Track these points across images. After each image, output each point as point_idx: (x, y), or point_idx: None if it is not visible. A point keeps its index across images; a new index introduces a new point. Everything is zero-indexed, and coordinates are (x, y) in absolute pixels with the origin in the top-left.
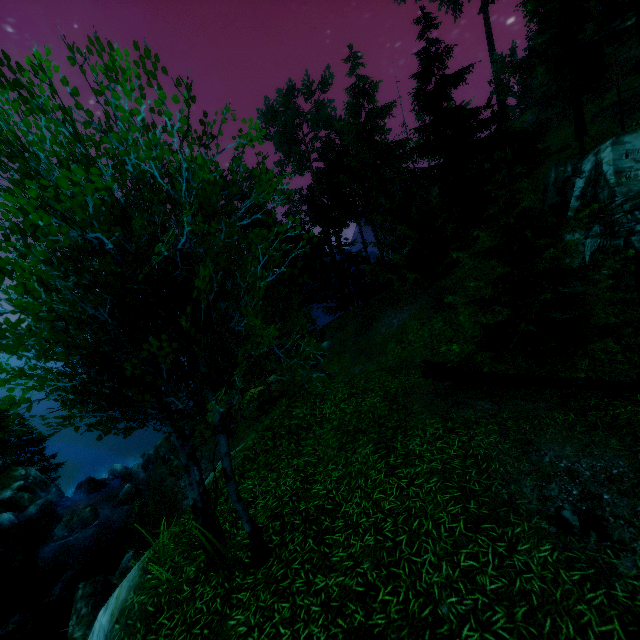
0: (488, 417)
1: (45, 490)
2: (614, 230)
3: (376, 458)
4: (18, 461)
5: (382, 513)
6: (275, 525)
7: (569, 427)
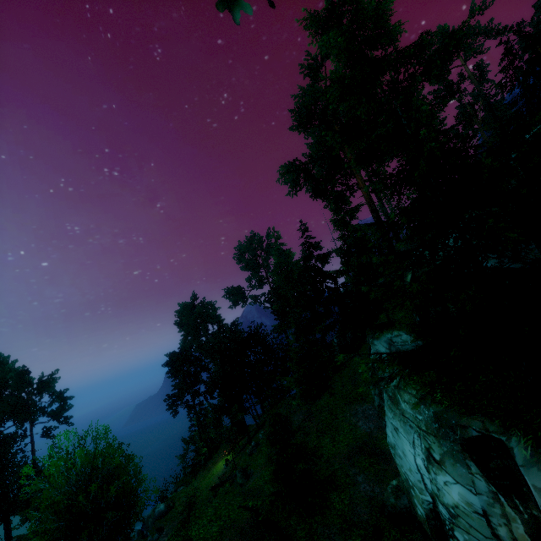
0: None
1: None
2: (382, 396)
3: None
4: None
5: None
6: None
7: None
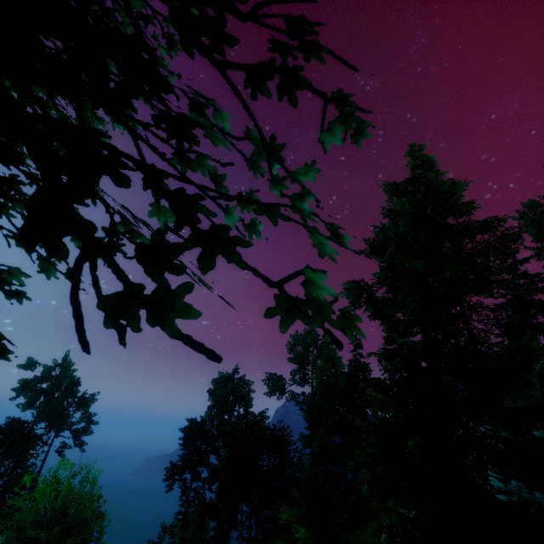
0: None
1: None
2: None
3: None
4: None
5: None
6: None
7: None
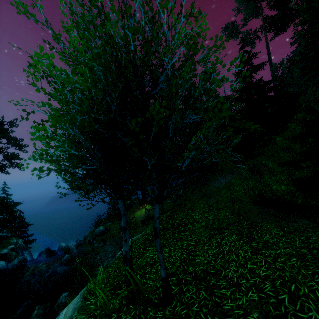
0: (312, 228)
1: (23, 252)
2: None
3: (241, 243)
4: (14, 235)
5: (259, 277)
6: (173, 279)
7: None
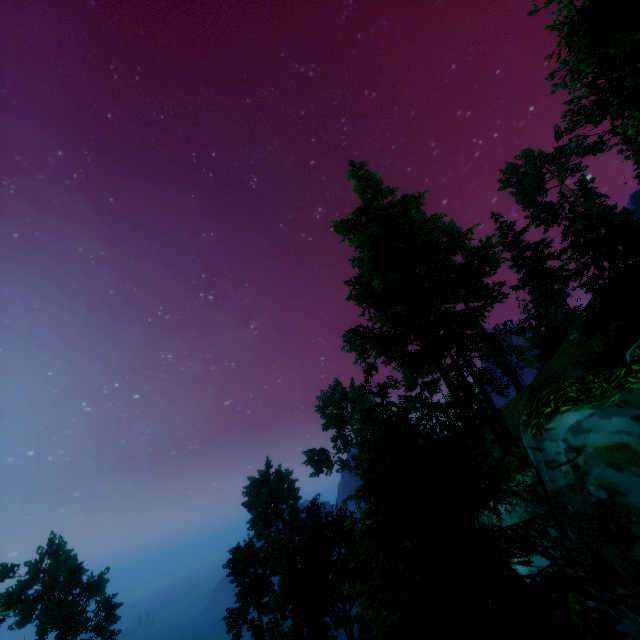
0: None
1: None
2: None
3: None
4: None
5: None
6: None
7: None
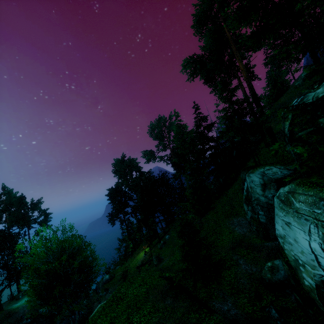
0: (163, 308)
1: None
2: (254, 210)
3: (124, 321)
4: None
5: None
6: None
7: (175, 320)
